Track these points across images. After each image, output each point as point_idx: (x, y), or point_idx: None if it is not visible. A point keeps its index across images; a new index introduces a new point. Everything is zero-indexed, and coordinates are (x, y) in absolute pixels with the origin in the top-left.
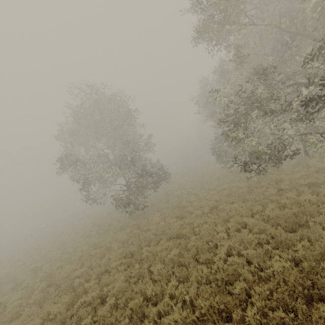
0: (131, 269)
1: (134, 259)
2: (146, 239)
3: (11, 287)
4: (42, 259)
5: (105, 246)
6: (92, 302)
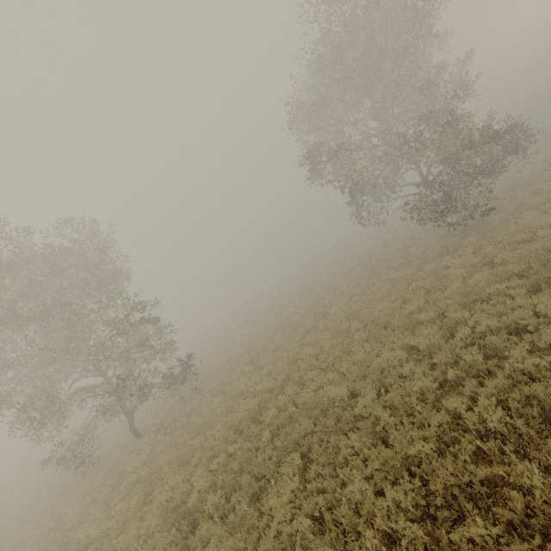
0: (549, 292)
1: (546, 276)
2: (545, 249)
3: (303, 331)
4: (316, 306)
5: (436, 274)
6: (485, 336)
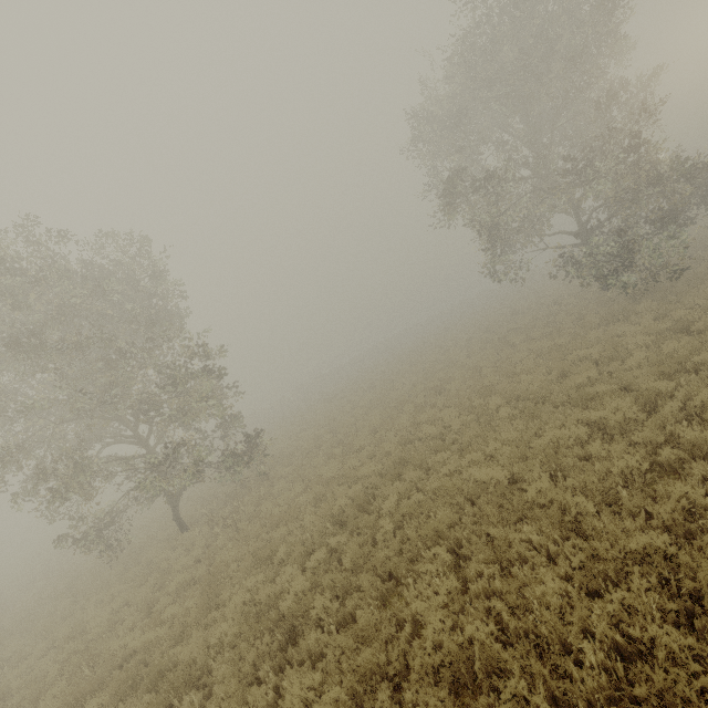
0: None
1: None
2: None
3: (412, 409)
4: (425, 381)
5: (608, 341)
6: (701, 412)
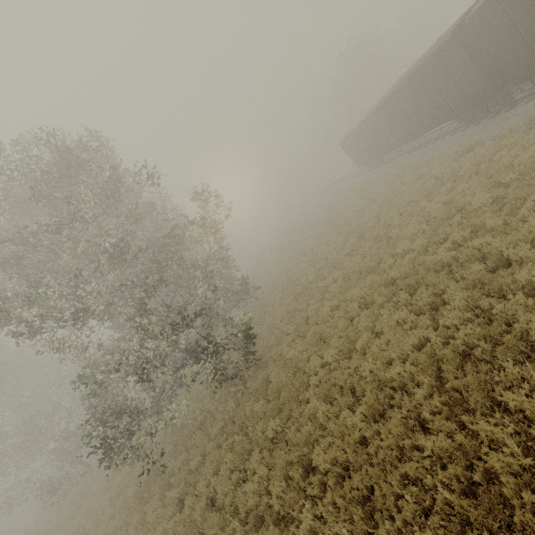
0: None
1: None
2: None
3: None
4: None
5: None
6: None
